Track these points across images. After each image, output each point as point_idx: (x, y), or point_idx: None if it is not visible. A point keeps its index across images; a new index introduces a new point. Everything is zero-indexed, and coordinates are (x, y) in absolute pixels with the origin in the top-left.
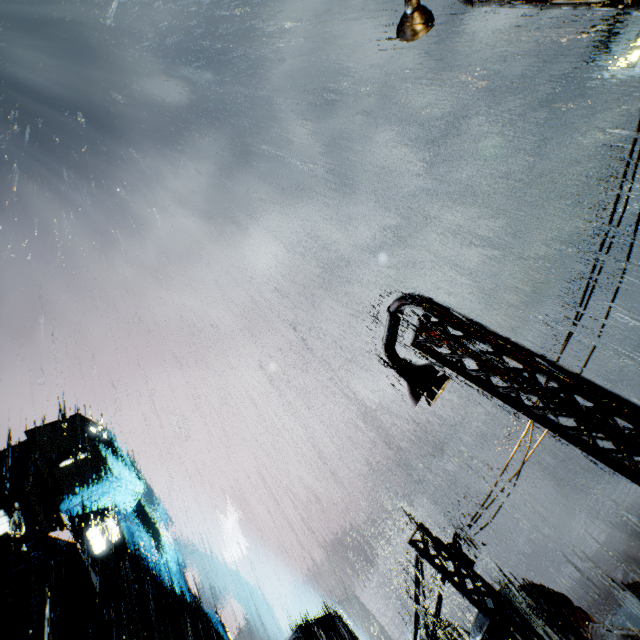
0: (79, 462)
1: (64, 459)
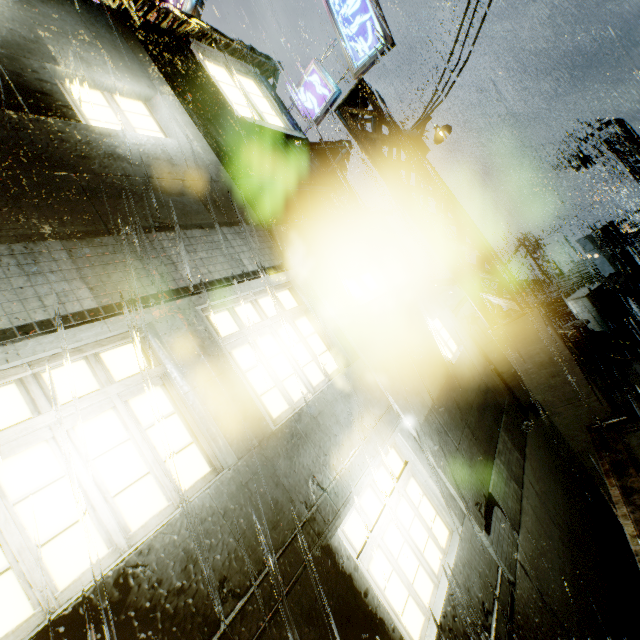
0: None
1: None
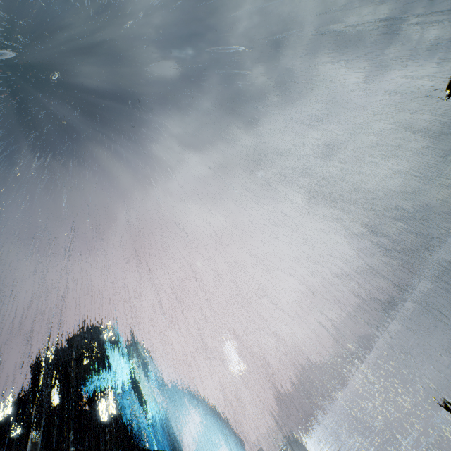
0: (93, 361)
1: (85, 359)
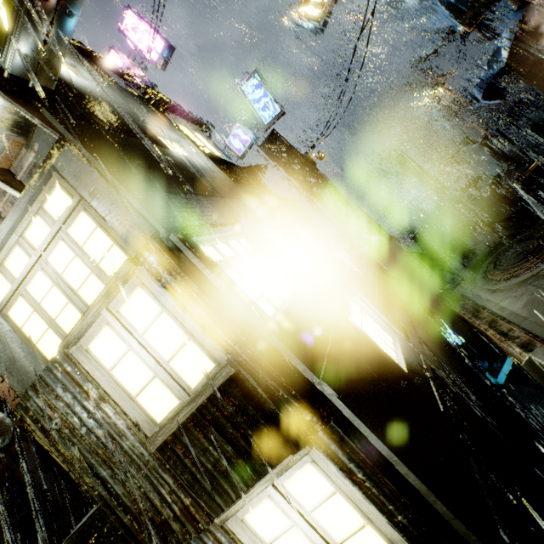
0: None
1: None
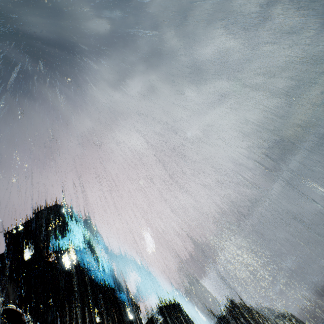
0: (57, 227)
1: (50, 226)
